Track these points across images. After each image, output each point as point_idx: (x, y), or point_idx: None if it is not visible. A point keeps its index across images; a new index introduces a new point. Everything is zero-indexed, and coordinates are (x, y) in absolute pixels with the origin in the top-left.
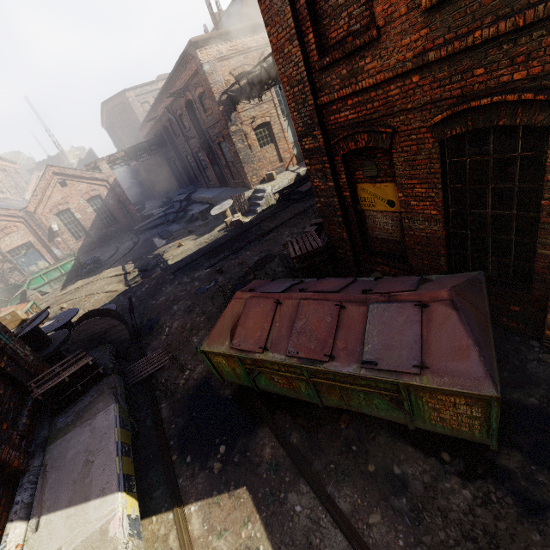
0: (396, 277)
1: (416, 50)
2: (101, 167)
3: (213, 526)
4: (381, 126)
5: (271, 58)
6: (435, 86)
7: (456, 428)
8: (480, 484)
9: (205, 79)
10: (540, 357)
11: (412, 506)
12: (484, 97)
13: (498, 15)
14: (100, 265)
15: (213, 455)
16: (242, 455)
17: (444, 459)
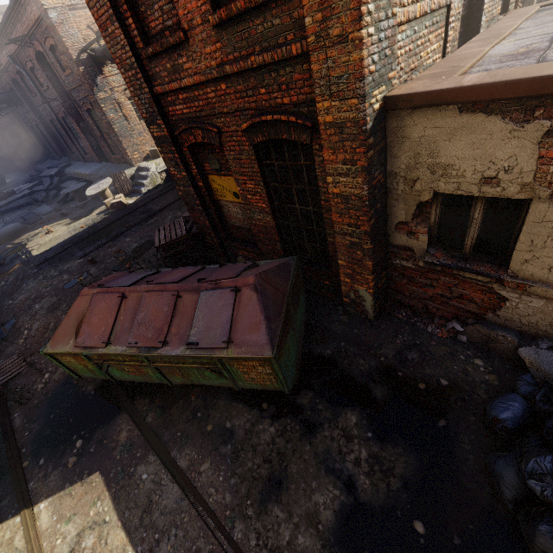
0: (236, 263)
1: (217, 60)
2: None
3: (63, 515)
4: (208, 125)
5: None
6: (238, 96)
7: (263, 383)
8: (283, 420)
9: (54, 30)
10: (341, 318)
11: (234, 449)
12: (269, 114)
13: (262, 47)
14: None
15: (69, 451)
16: (99, 444)
17: (264, 408)
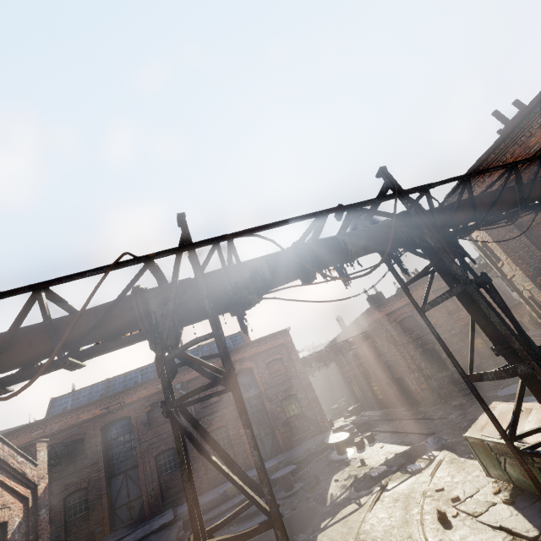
0: None
1: None
2: (39, 453)
3: None
4: None
5: (355, 337)
6: None
7: None
8: None
9: (293, 348)
10: None
11: None
12: None
13: None
14: None
15: None
16: None
17: None
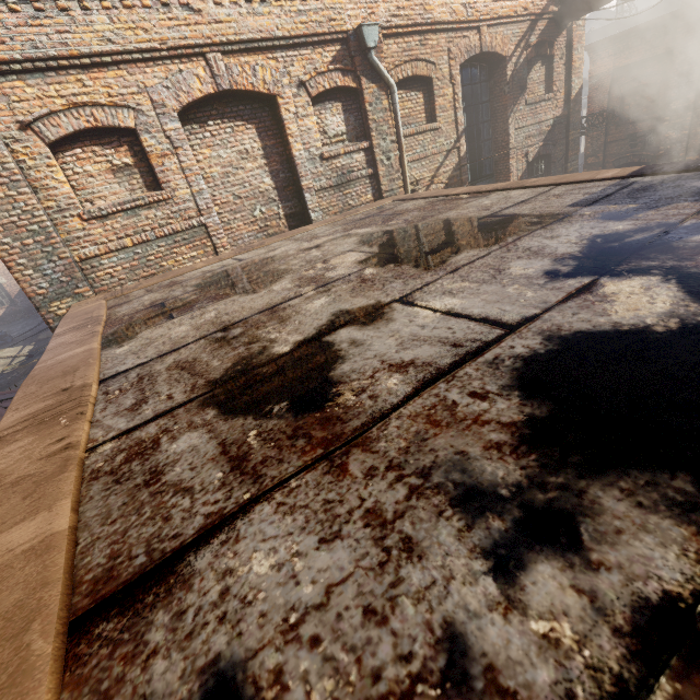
0: None
1: None
2: None
3: None
4: None
5: None
6: None
7: None
8: None
9: None
10: None
11: None
12: None
13: None
14: (5, 342)
15: None
16: None
17: None
